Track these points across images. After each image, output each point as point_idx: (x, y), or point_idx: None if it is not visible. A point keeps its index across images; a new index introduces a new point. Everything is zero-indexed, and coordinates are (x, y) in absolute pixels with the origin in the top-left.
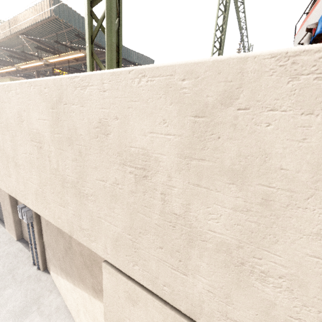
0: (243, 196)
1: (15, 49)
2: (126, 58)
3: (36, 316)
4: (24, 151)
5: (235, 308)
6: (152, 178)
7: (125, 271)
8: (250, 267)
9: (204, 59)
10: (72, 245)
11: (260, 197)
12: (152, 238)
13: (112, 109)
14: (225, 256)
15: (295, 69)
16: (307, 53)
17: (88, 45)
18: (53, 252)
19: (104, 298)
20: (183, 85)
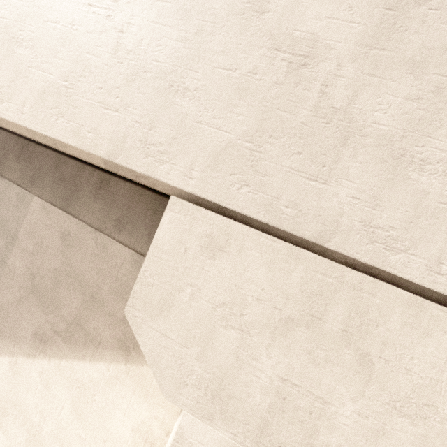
0: (417, 86)
1: None
2: None
3: None
4: (57, 18)
5: (383, 210)
6: (314, 67)
7: (218, 201)
8: (410, 157)
9: None
10: (9, 261)
11: (434, 86)
12: (289, 142)
13: None
14: (385, 150)
15: None
16: None
17: None
18: None
19: (146, 263)
20: None
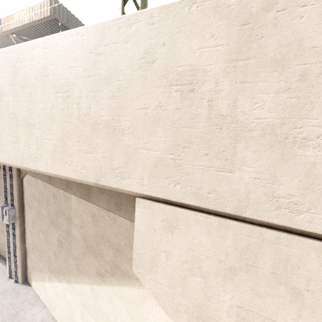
0: (284, 79)
1: None
2: None
3: None
4: (45, 106)
5: (280, 184)
6: (199, 90)
7: (163, 197)
8: (293, 138)
9: None
10: (71, 232)
11: (298, 75)
12: (197, 148)
13: (161, 38)
14: (270, 137)
15: None
16: None
17: (121, 7)
18: (39, 254)
19: (135, 241)
20: (231, 3)
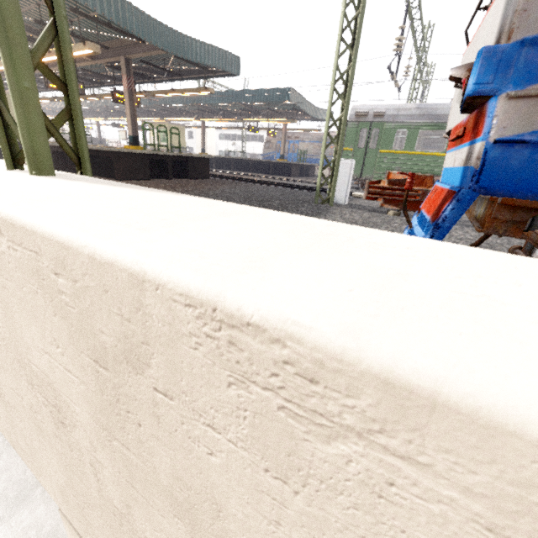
0: None
1: None
2: (182, 56)
3: (40, 504)
4: None
5: None
6: (72, 432)
7: None
8: None
9: (77, 241)
10: None
11: None
12: (100, 521)
13: None
14: None
15: (236, 359)
16: (255, 333)
17: None
18: None
19: None
20: (59, 285)
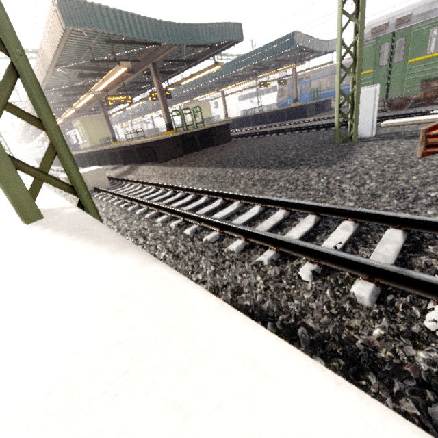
0: None
1: (66, 84)
2: (191, 43)
3: None
4: None
5: None
6: None
7: None
8: None
9: None
10: None
11: None
12: None
13: None
14: None
15: None
16: None
17: None
18: None
19: None
20: None
